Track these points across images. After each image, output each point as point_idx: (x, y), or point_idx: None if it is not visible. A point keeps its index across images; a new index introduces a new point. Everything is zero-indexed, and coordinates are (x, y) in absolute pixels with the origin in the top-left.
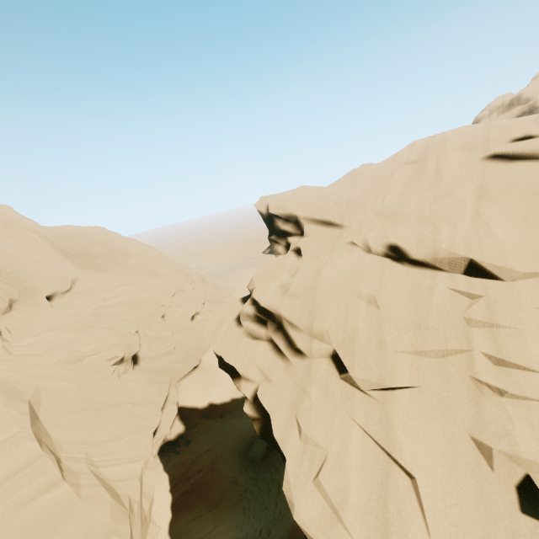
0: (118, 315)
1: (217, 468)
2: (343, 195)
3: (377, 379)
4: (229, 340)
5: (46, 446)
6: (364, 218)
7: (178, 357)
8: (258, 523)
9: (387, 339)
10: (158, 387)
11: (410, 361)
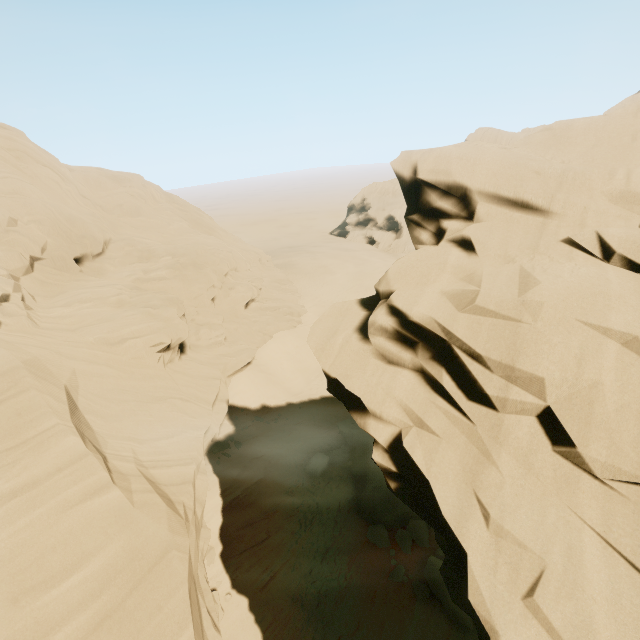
0: (162, 292)
1: (271, 477)
2: (550, 162)
3: (633, 468)
4: (348, 359)
5: (90, 442)
6: (592, 204)
7: (229, 350)
8: (316, 539)
9: None
10: (208, 382)
11: None
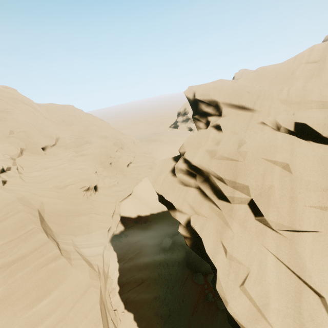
0: (84, 161)
1: (143, 251)
2: (254, 87)
3: (288, 223)
4: (167, 185)
5: (50, 236)
6: (272, 105)
7: (120, 188)
8: (167, 282)
9: (298, 196)
10: (109, 205)
11: (315, 213)
